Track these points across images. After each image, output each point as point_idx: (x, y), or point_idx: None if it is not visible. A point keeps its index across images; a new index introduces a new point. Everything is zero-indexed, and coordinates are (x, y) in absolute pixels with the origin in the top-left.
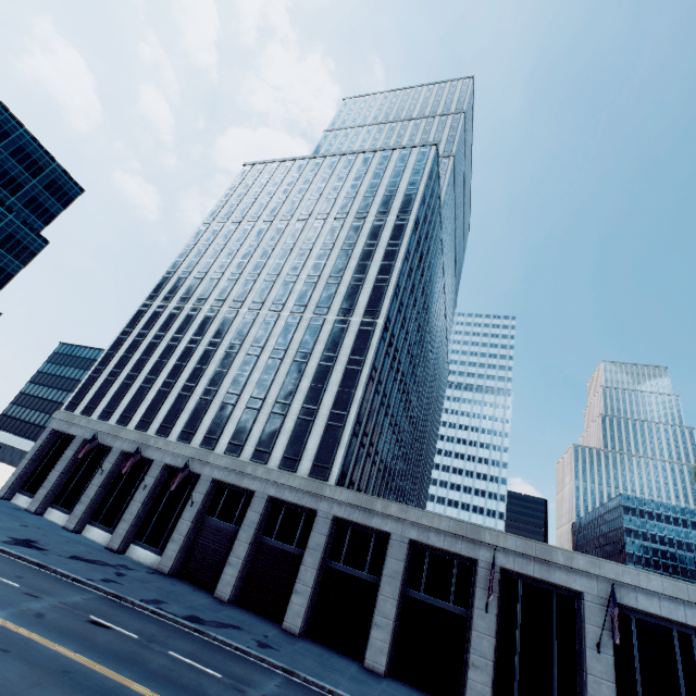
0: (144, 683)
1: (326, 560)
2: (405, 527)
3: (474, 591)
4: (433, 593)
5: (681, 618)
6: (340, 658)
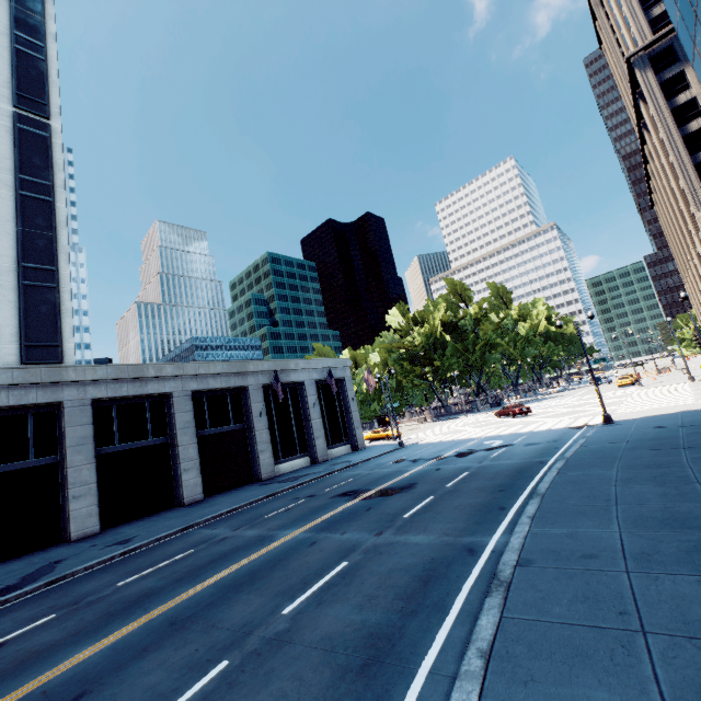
0: (207, 577)
1: (96, 450)
2: (185, 383)
3: (250, 407)
4: (217, 424)
5: (338, 376)
6: (163, 514)
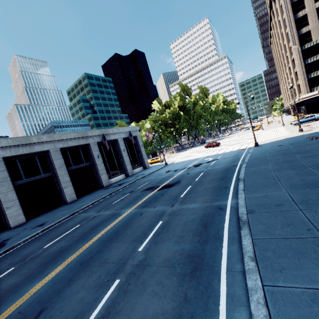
0: (92, 237)
1: (13, 183)
2: (55, 144)
3: (92, 154)
4: (77, 164)
5: (134, 135)
6: (58, 209)
